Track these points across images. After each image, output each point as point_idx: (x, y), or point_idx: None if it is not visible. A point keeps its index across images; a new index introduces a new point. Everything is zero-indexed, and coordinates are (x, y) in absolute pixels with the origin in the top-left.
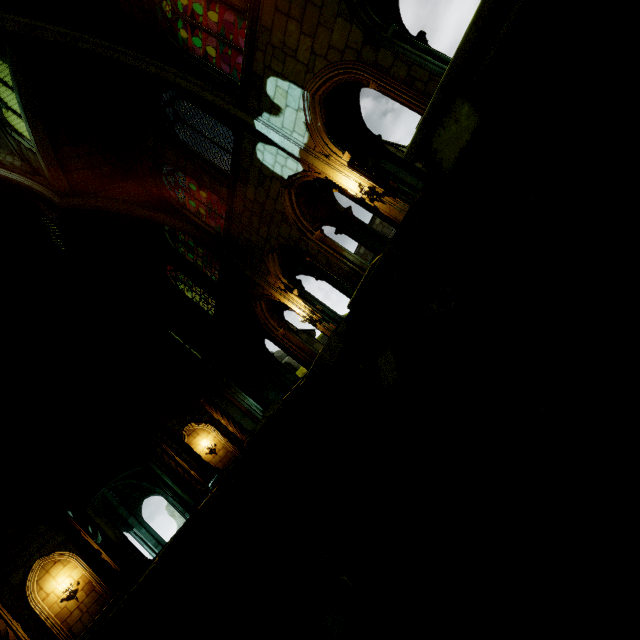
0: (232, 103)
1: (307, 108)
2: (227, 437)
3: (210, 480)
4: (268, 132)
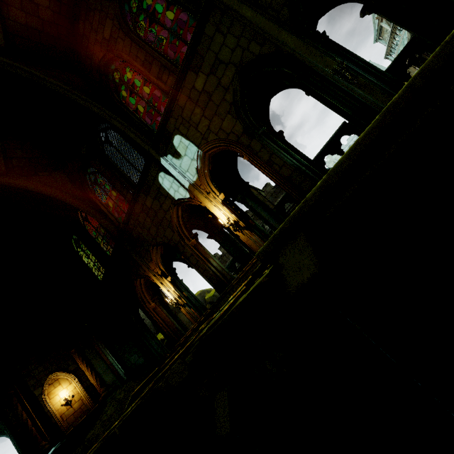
0: (148, 143)
1: (199, 160)
2: (86, 389)
3: (51, 447)
4: (169, 167)
